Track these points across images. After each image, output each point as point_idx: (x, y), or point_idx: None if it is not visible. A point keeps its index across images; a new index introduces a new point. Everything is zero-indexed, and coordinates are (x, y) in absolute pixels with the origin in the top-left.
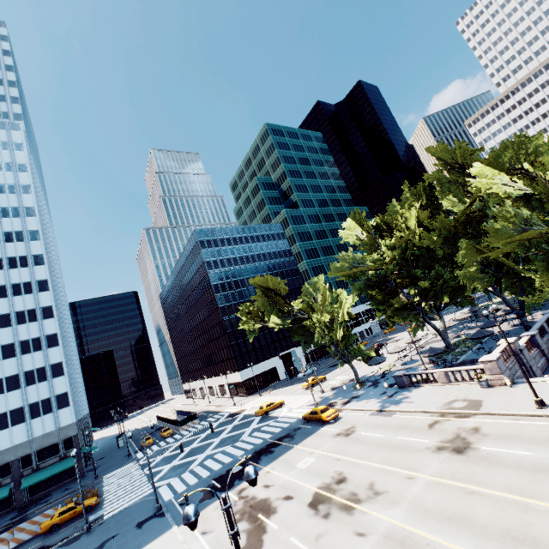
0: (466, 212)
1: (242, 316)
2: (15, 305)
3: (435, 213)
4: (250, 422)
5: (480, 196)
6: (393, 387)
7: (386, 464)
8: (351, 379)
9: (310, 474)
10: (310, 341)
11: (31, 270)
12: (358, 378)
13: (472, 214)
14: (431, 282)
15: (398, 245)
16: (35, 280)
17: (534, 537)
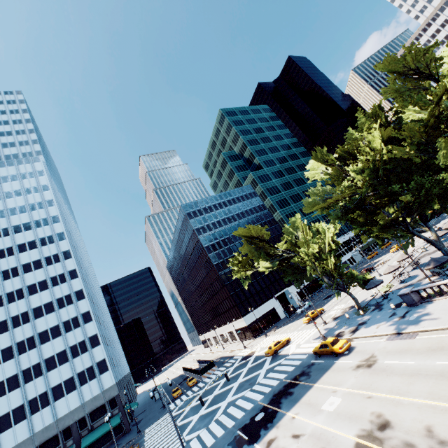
0: (434, 113)
1: (233, 266)
2: (55, 294)
3: (397, 127)
4: (263, 363)
5: (446, 93)
6: (401, 306)
7: (436, 399)
8: (350, 306)
9: (341, 419)
10: (302, 277)
11: (62, 264)
12: (359, 304)
13: (440, 115)
14: (413, 193)
15: (367, 167)
16: (67, 271)
17: None
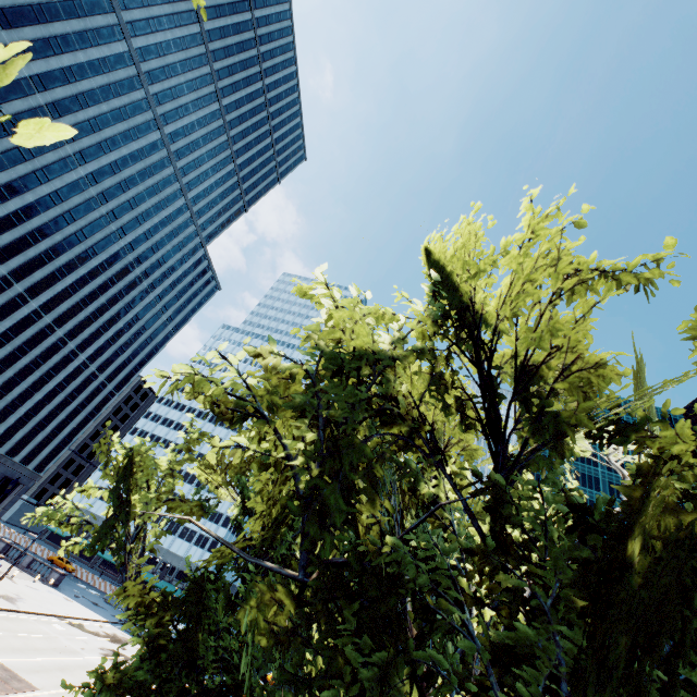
0: None
1: None
2: None
3: None
4: None
5: None
6: None
7: None
8: None
9: None
10: None
11: None
12: None
13: None
14: None
15: None
16: None
17: (63, 671)
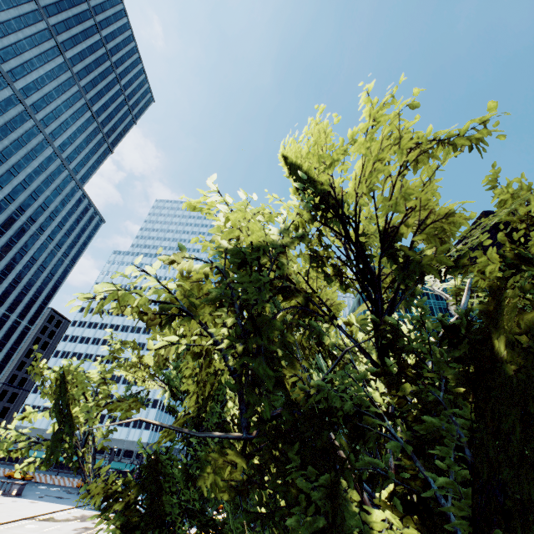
0: None
1: None
2: None
3: None
4: None
5: None
6: None
7: None
8: None
9: None
10: None
11: None
12: None
13: None
14: None
15: None
16: None
17: None
